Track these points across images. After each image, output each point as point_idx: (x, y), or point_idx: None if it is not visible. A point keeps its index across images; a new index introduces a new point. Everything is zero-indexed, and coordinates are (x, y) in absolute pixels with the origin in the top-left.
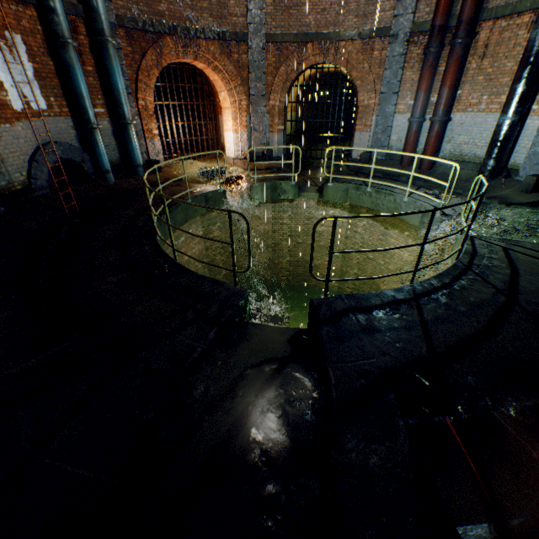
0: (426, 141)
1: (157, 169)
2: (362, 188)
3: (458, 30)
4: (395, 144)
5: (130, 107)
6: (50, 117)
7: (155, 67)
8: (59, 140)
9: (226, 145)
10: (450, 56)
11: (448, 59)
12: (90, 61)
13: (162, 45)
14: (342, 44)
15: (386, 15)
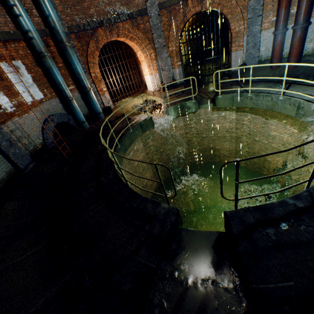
0: (290, 45)
1: (110, 112)
2: (244, 94)
3: None
4: (264, 53)
5: (87, 80)
6: (47, 101)
7: (96, 50)
8: (54, 112)
9: (146, 84)
10: None
11: None
12: (60, 60)
13: (97, 35)
14: None
15: None
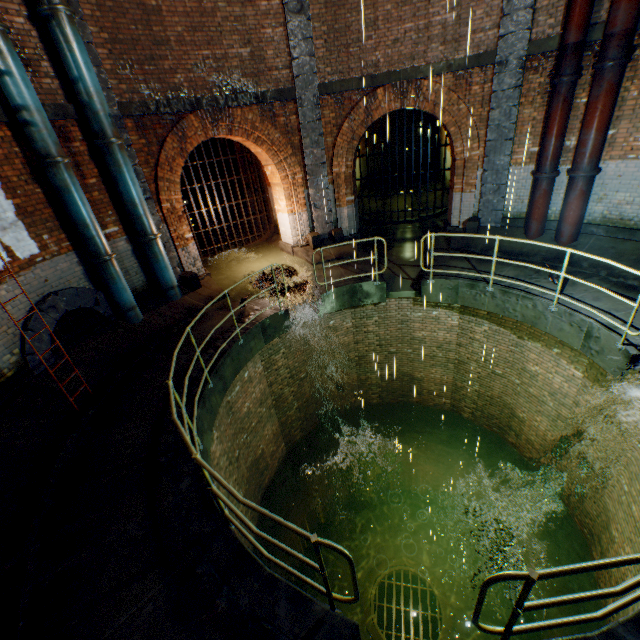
0: (564, 203)
1: (196, 285)
2: (479, 285)
3: (608, 48)
4: (513, 205)
5: (152, 215)
6: (46, 261)
7: (178, 156)
8: (61, 286)
9: (280, 228)
10: (595, 86)
11: (593, 89)
12: (92, 171)
13: (185, 127)
14: (425, 82)
15: (487, 35)
